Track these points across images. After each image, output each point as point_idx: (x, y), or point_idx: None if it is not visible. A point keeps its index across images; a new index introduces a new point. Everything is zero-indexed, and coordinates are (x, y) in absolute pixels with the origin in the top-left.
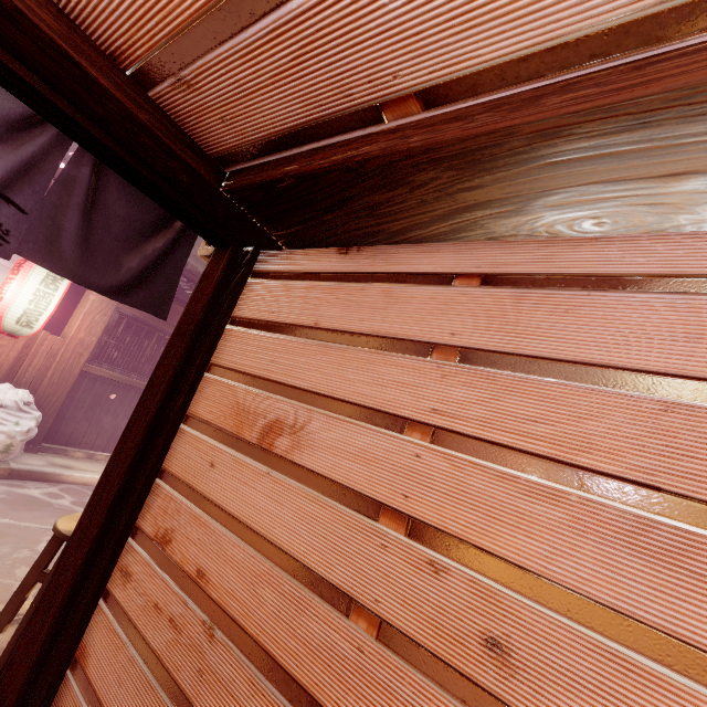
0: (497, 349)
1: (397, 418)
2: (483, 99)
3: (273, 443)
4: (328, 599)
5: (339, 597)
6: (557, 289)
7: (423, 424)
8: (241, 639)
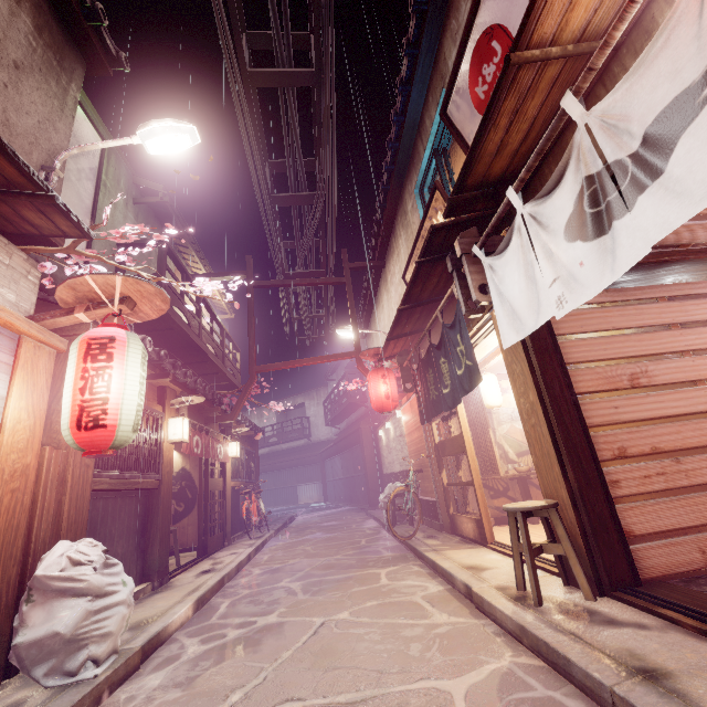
0: (689, 321)
1: (678, 352)
2: (705, 247)
3: (639, 383)
4: (704, 417)
5: (706, 413)
6: (690, 300)
7: (687, 351)
8: (689, 451)
